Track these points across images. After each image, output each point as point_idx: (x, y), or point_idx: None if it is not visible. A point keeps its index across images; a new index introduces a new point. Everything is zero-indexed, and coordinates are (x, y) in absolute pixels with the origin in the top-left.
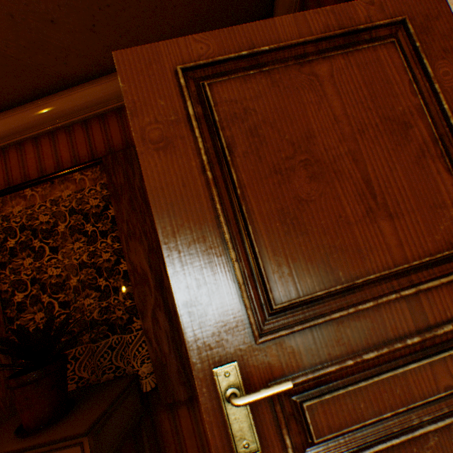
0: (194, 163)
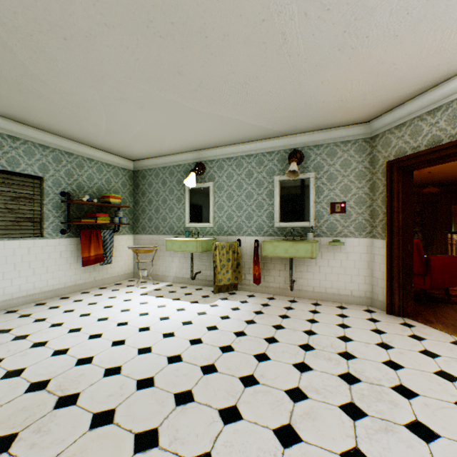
0: (456, 217)
